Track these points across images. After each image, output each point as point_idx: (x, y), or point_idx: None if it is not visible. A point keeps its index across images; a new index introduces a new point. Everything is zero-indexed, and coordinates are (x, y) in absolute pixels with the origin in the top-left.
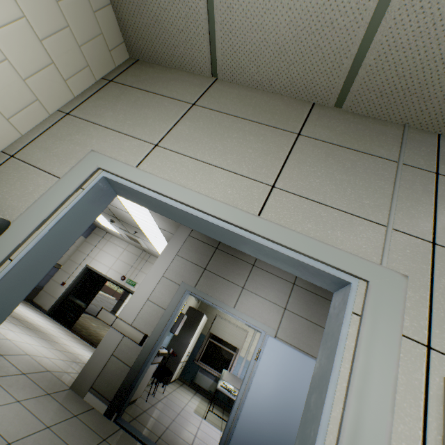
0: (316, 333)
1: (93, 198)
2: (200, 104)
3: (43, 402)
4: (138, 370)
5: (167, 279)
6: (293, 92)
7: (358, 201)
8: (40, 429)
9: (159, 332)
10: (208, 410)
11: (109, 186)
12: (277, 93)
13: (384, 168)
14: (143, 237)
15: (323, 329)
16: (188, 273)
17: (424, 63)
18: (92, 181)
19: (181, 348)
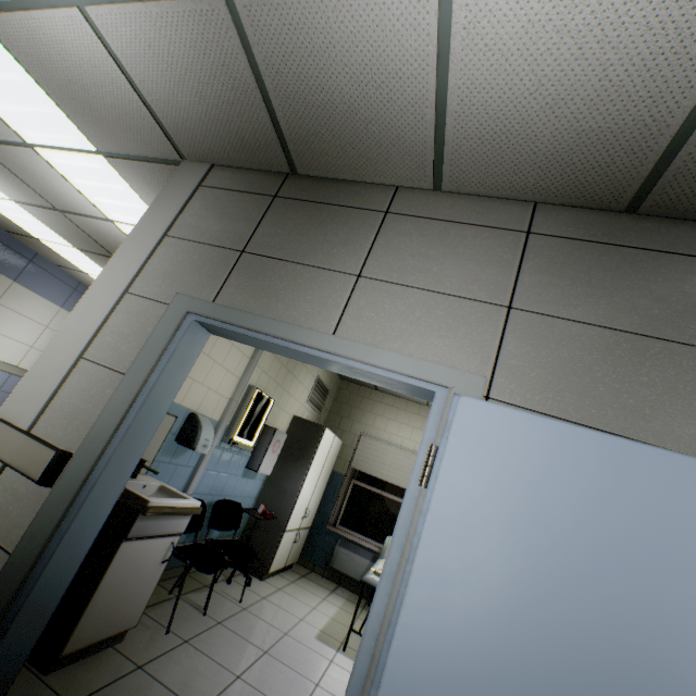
0: (645, 364)
1: None
2: None
3: None
4: (28, 562)
5: (137, 299)
6: None
7: None
8: None
9: (102, 438)
10: (350, 631)
11: None
12: None
13: None
14: None
15: (674, 346)
16: (196, 272)
17: None
18: None
19: (283, 501)
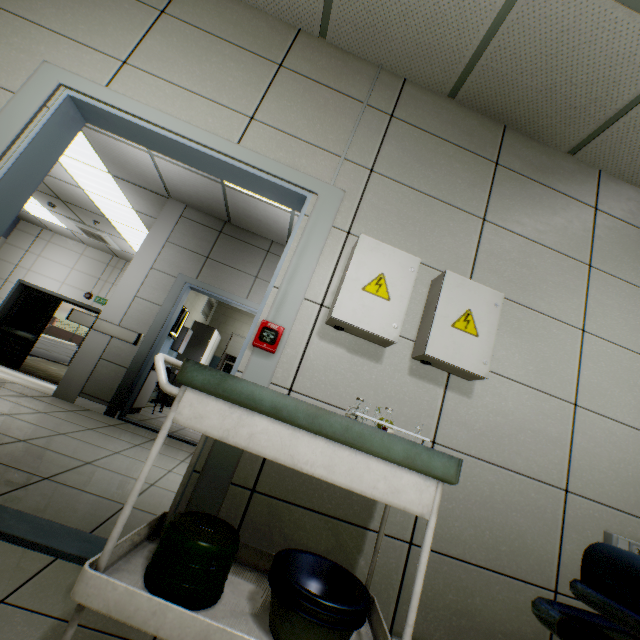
0: None
1: (62, 121)
2: (171, 13)
3: (26, 400)
4: (137, 370)
5: (158, 272)
6: (277, 11)
7: (324, 137)
8: (35, 412)
9: (158, 330)
10: None
11: (76, 110)
12: (261, 10)
13: (352, 108)
14: (111, 230)
15: None
16: (186, 263)
17: (382, 1)
18: (57, 99)
19: None
